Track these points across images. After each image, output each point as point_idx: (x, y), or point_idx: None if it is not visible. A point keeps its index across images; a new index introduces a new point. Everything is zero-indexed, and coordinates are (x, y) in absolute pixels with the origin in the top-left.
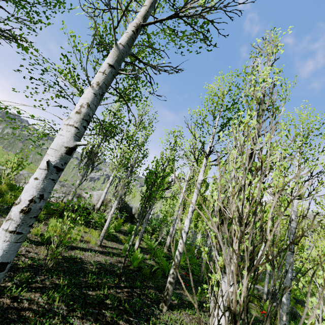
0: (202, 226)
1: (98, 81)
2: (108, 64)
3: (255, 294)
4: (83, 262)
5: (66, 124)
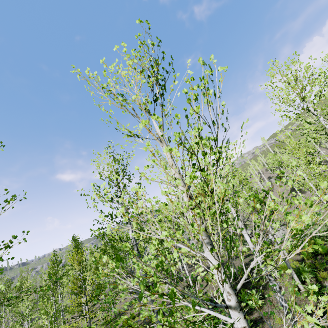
0: None
1: None
2: None
3: None
4: None
5: None
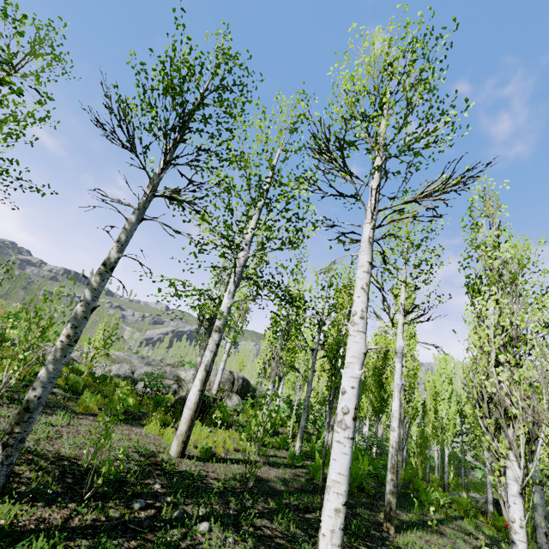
0: (370, 407)
1: (366, 282)
2: (369, 262)
3: (477, 506)
4: (265, 480)
5: (356, 330)
